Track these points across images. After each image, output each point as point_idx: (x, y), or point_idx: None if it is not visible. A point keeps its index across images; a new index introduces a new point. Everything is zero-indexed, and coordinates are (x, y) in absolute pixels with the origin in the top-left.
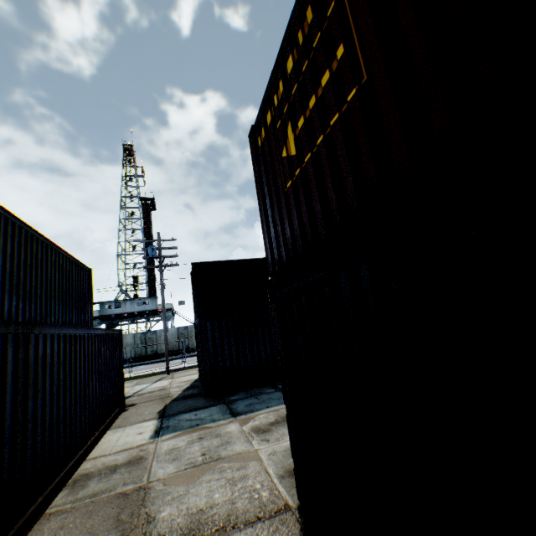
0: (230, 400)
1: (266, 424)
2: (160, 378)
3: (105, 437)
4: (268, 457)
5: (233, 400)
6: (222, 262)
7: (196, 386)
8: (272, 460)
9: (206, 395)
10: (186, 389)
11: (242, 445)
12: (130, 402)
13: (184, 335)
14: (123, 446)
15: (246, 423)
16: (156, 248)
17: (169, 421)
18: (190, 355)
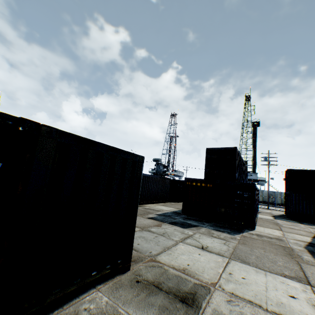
0: (300, 222)
1: (313, 228)
2: (264, 209)
3: (258, 215)
4: (311, 230)
5: (301, 222)
6: (302, 170)
7: (284, 215)
8: (312, 230)
9: (289, 218)
10: (279, 215)
11: (303, 227)
12: (258, 211)
13: (272, 195)
14: (265, 217)
15: (306, 226)
16: (266, 157)
17: (277, 218)
18: (275, 206)
